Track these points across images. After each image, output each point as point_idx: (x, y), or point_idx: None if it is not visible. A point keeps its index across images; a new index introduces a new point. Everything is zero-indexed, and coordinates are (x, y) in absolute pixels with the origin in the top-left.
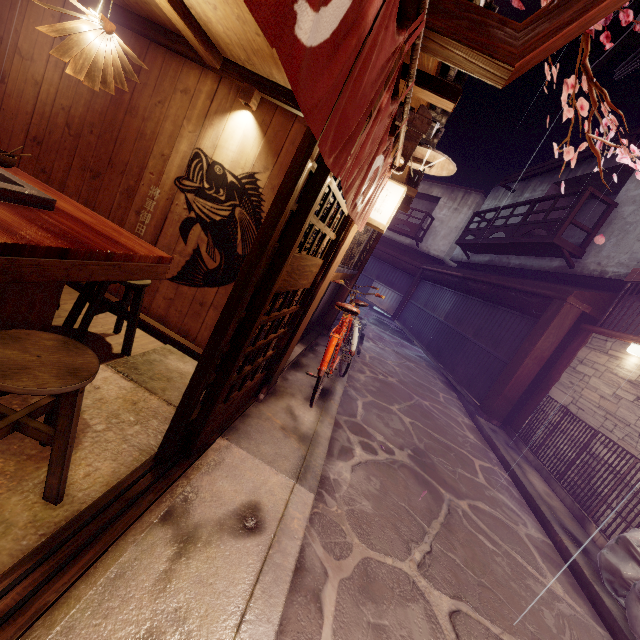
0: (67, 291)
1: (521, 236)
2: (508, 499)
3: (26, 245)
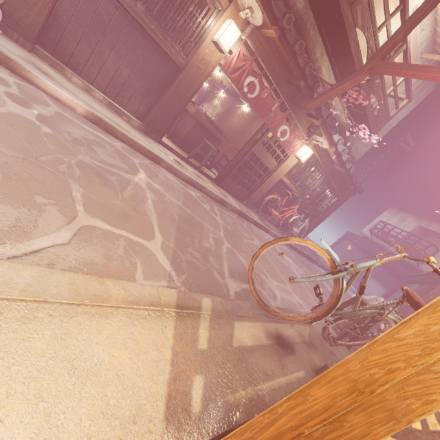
0: (213, 168)
1: None
2: None
3: (218, 129)
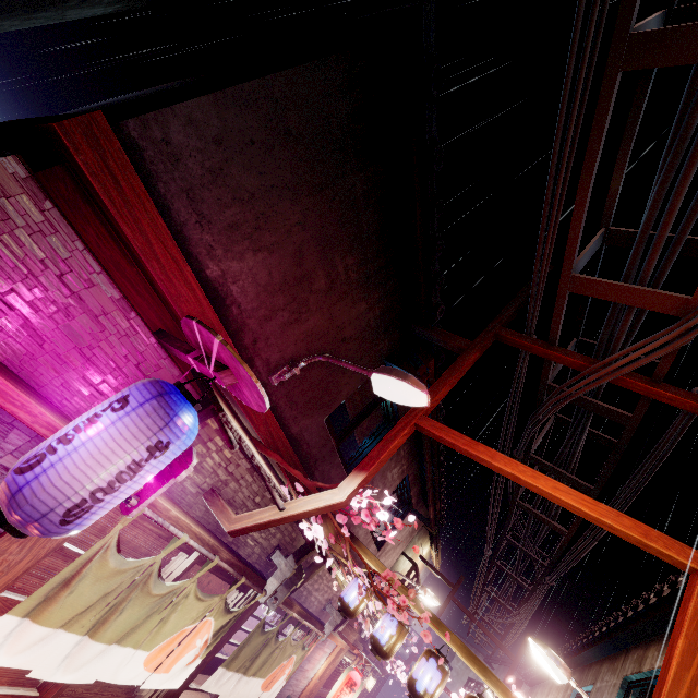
0: None
1: None
2: None
3: None
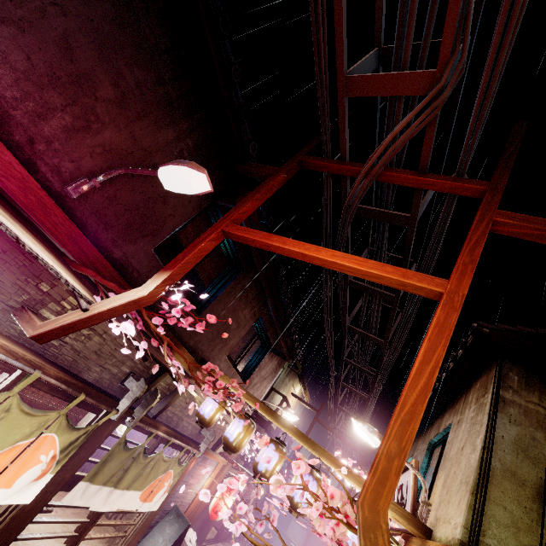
0: None
1: None
2: None
3: None
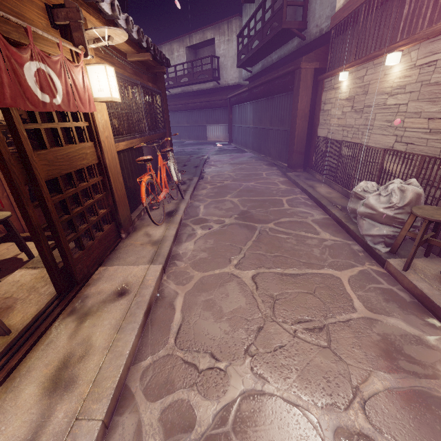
0: None
1: (266, 36)
2: (303, 208)
3: None
